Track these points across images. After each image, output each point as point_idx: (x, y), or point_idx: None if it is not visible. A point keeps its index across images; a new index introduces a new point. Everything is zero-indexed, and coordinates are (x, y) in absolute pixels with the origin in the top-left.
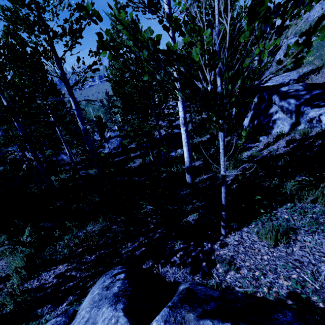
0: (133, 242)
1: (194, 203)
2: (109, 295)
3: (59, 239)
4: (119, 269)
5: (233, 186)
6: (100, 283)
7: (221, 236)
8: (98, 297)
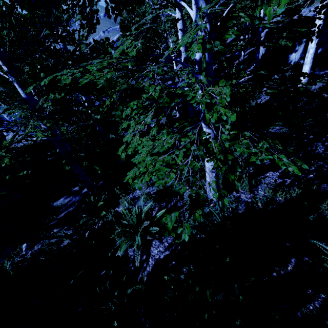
0: (316, 147)
1: None
2: None
3: None
4: None
5: None
6: None
7: None
8: None
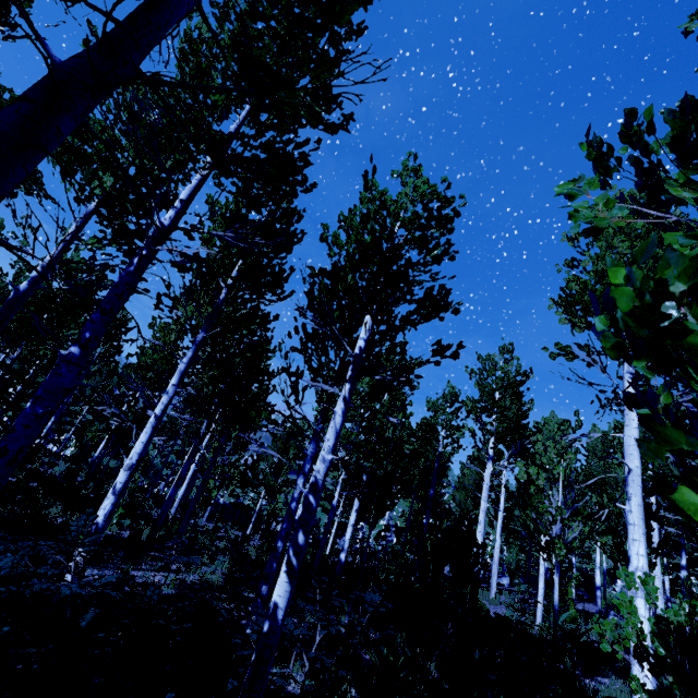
0: None
1: None
2: None
3: None
4: None
5: None
6: None
7: None
8: None
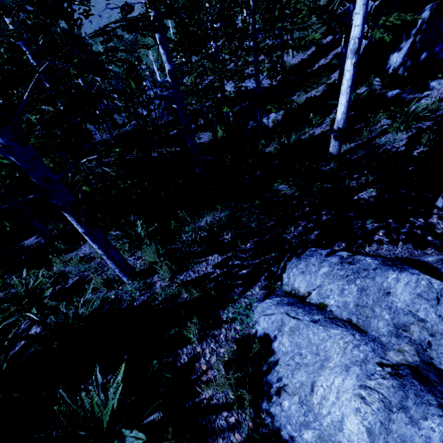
0: (294, 228)
1: (357, 178)
2: (371, 267)
3: (175, 232)
4: (322, 250)
5: (413, 152)
6: (315, 262)
7: (433, 210)
8: (344, 271)
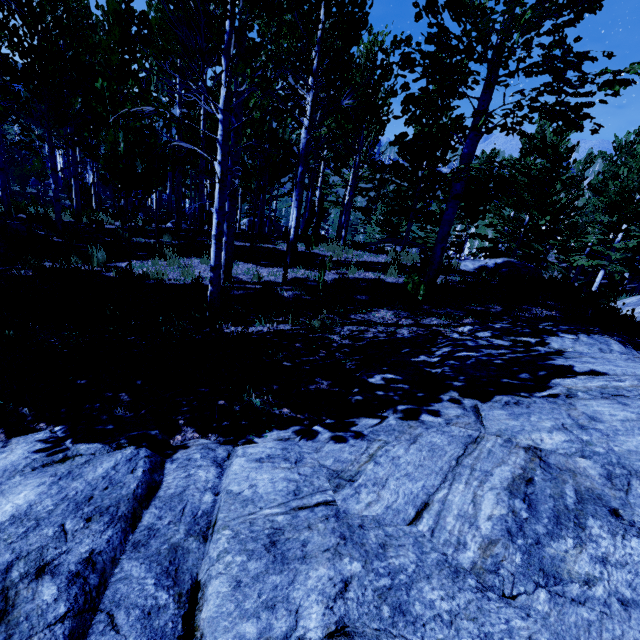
0: None
1: None
2: None
3: None
4: None
5: None
6: None
7: None
8: None
